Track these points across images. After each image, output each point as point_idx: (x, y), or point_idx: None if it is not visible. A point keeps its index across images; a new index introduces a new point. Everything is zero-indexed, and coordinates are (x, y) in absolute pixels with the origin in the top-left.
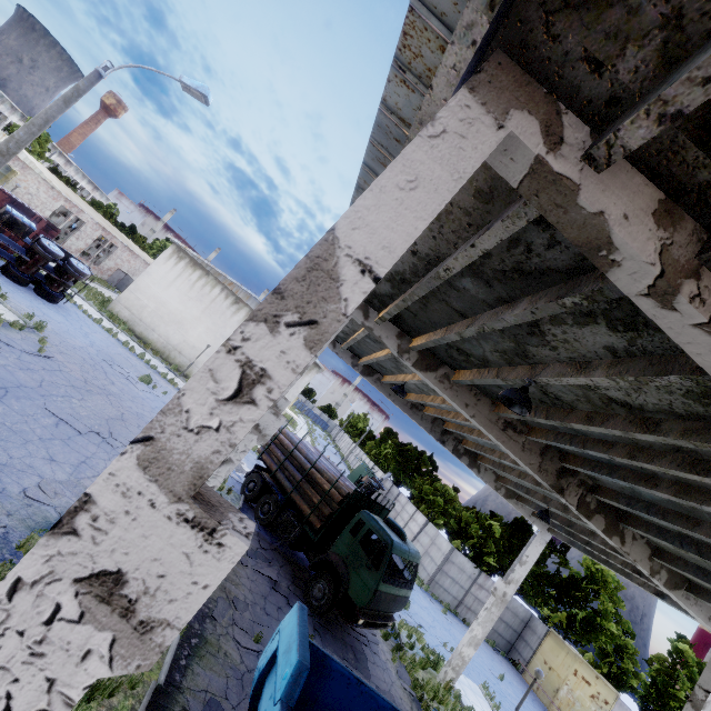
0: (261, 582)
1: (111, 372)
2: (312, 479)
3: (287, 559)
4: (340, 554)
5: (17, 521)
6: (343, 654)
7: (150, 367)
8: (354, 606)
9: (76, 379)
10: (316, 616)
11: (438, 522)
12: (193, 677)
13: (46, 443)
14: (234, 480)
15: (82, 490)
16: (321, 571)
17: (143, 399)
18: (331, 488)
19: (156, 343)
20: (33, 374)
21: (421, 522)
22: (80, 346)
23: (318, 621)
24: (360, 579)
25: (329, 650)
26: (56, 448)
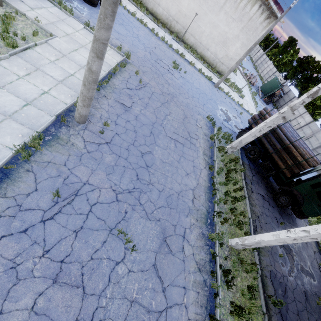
0: (259, 198)
1: (163, 72)
2: (288, 150)
3: (261, 176)
4: (300, 192)
5: (200, 222)
6: (289, 221)
7: (168, 46)
8: (303, 214)
9: (159, 95)
10: (278, 206)
11: (317, 118)
12: (262, 262)
13: (180, 164)
14: (230, 130)
15: (203, 188)
16: (285, 193)
17: (181, 87)
18: (303, 161)
19: (161, 16)
20: (149, 108)
21: (307, 120)
22: (143, 55)
23: (280, 209)
24: (310, 207)
25: (285, 221)
26: (183, 164)
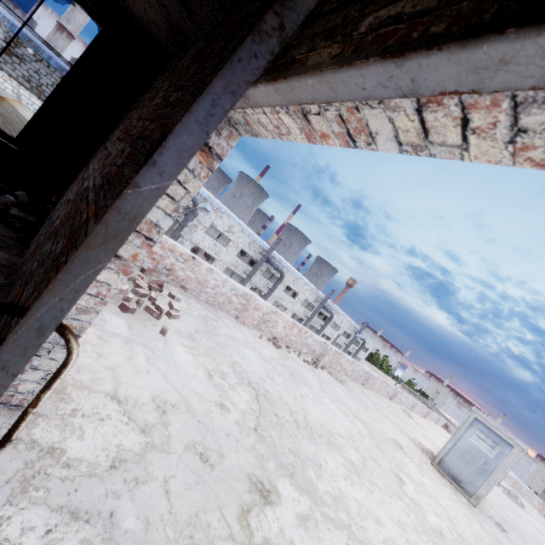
0: None
1: None
2: None
3: None
4: None
5: None
6: None
7: None
8: None
9: None
10: None
11: None
12: None
13: None
14: None
15: None
16: None
17: None
18: None
19: None
20: None
21: None
22: None
23: None
24: None
25: None
26: None
